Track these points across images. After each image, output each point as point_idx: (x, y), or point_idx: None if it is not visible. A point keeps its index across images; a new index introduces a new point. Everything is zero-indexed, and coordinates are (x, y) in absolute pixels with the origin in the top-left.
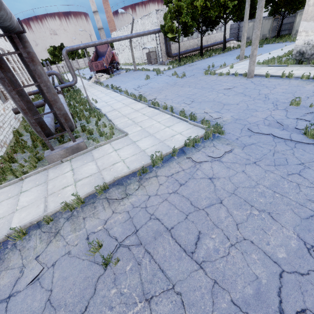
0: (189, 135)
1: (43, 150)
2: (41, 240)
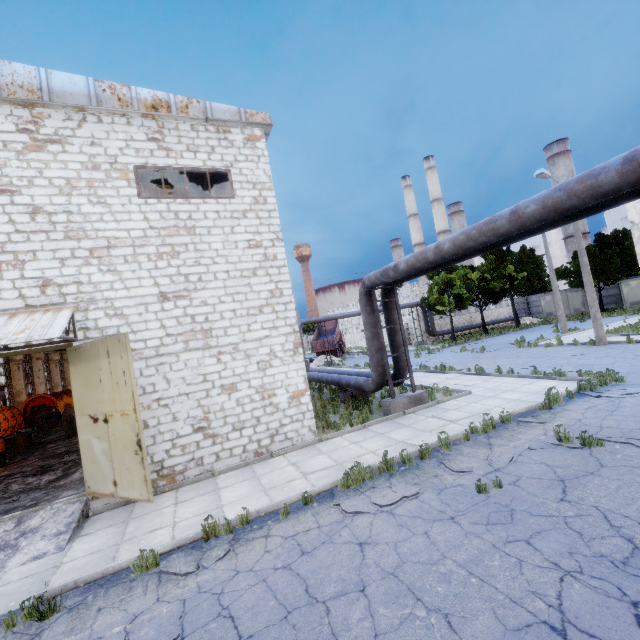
0: (570, 386)
1: (368, 403)
2: (476, 448)
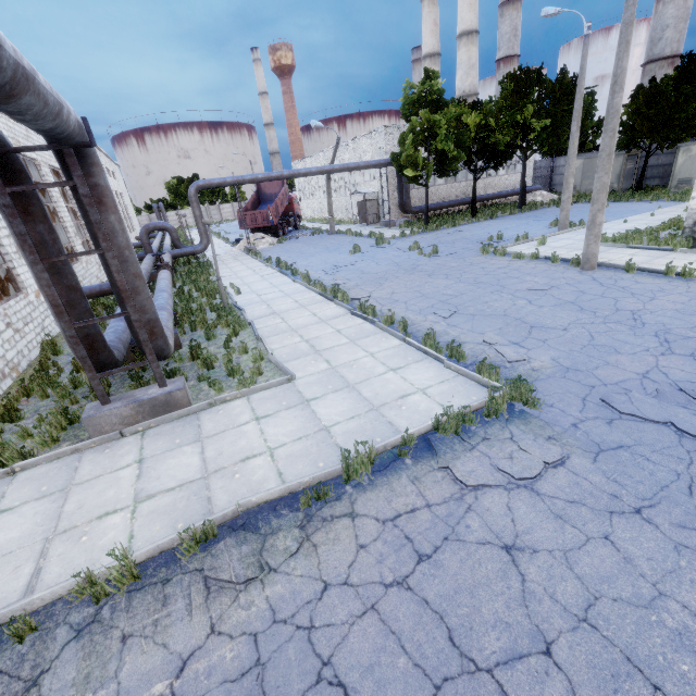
0: (445, 398)
1: (87, 398)
2: None
